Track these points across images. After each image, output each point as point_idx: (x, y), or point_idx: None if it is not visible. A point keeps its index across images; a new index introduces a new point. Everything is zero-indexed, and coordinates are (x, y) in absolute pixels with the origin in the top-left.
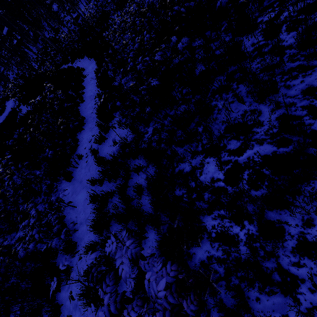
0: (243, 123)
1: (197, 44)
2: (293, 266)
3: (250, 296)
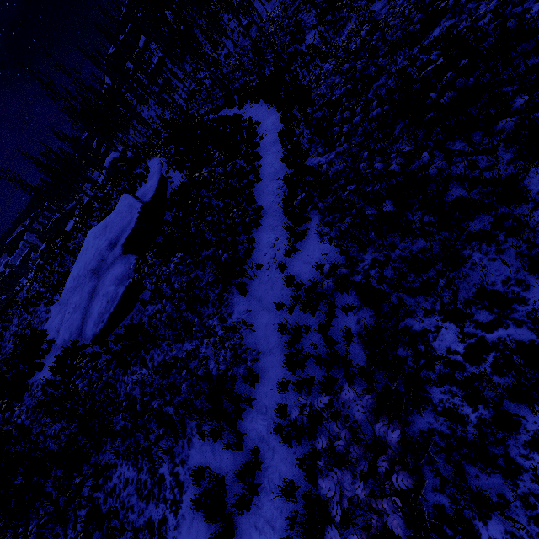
0: (502, 295)
1: (457, 148)
2: (520, 457)
3: (469, 472)
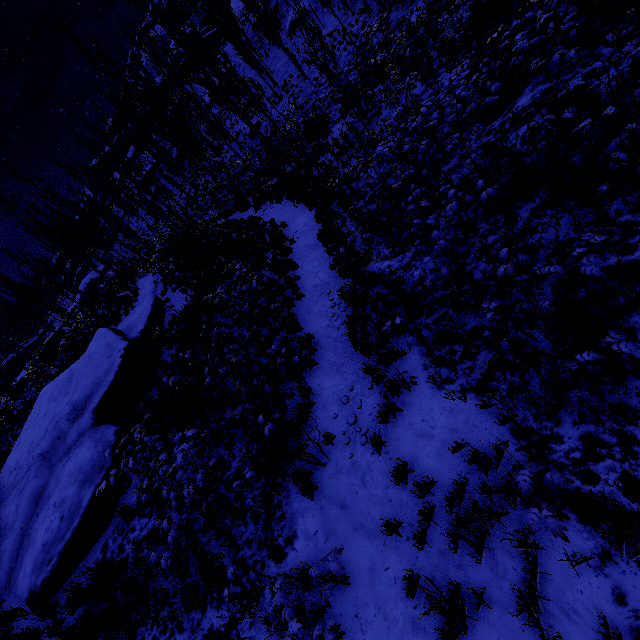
0: None
1: None
2: None
3: None
